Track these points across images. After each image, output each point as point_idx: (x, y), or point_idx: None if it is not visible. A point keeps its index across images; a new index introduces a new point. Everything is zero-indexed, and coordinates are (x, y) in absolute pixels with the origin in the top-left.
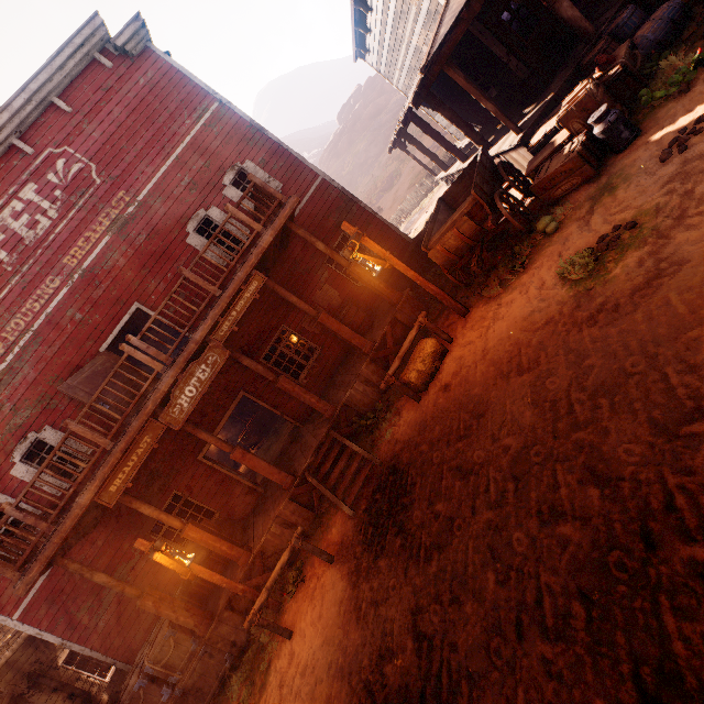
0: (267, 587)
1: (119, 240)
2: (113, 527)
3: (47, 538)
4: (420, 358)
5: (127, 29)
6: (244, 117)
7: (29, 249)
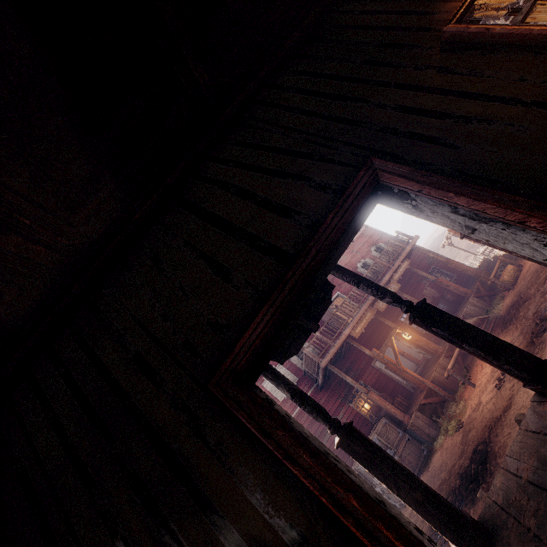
0: (453, 359)
1: None
2: (328, 394)
3: (333, 344)
4: (506, 271)
5: None
6: (376, 230)
7: None
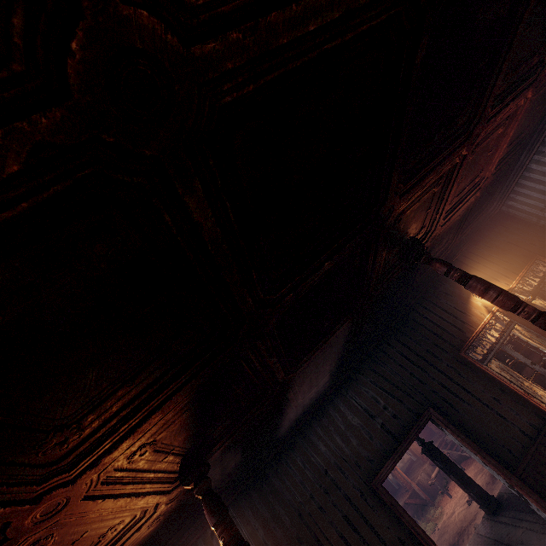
0: (436, 469)
1: None
2: None
3: None
4: None
5: None
6: None
7: None
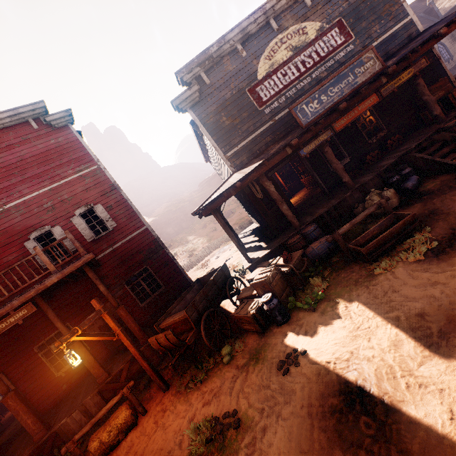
0: None
1: None
2: None
3: None
4: (110, 426)
5: (58, 114)
6: (111, 178)
7: None
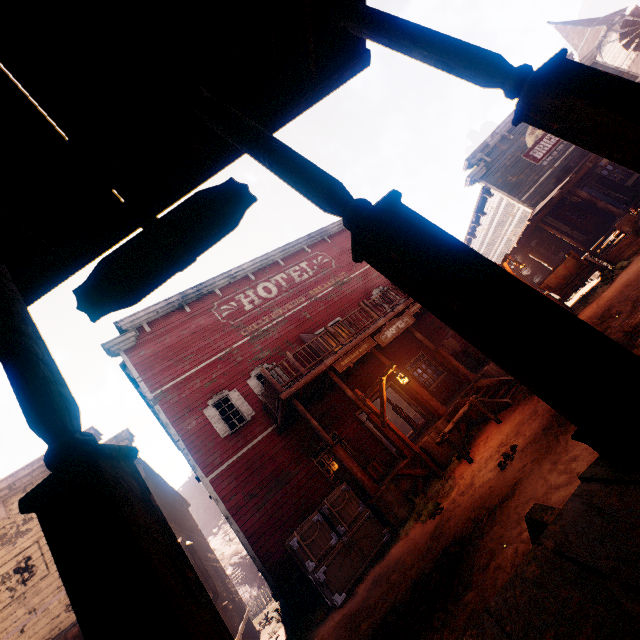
0: (453, 421)
1: (337, 290)
2: (289, 440)
3: (305, 373)
4: None
5: None
6: None
7: (295, 284)
